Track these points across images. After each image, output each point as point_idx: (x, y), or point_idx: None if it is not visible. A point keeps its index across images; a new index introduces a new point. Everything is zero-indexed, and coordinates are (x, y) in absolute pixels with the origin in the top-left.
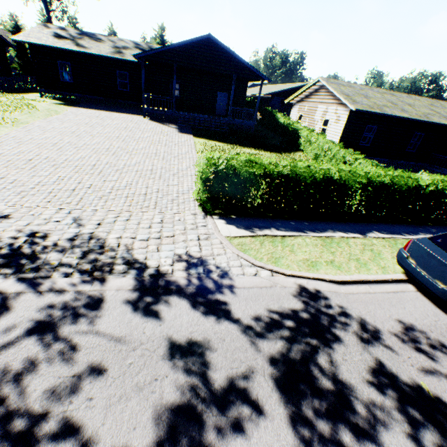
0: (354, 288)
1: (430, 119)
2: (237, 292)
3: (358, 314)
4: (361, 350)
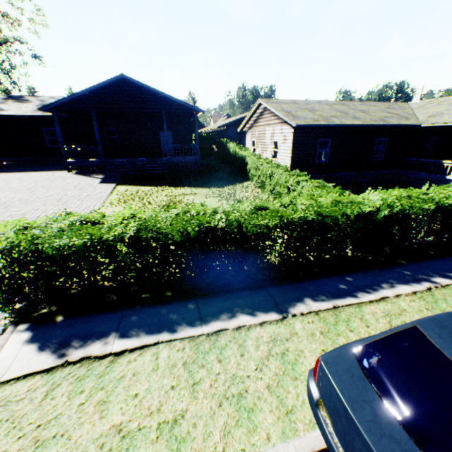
0: None
1: (388, 121)
2: None
3: None
4: None
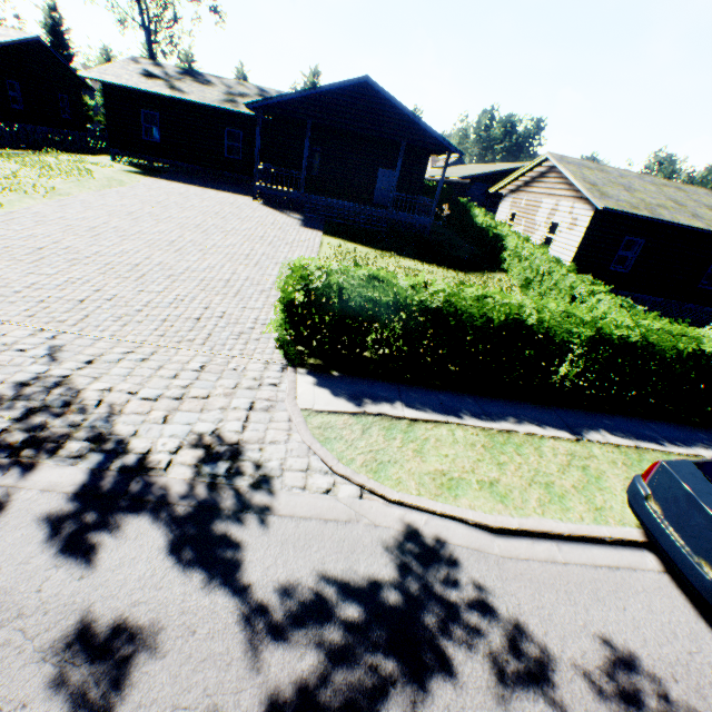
0: (524, 547)
1: None
2: (272, 525)
3: (514, 610)
4: (491, 705)
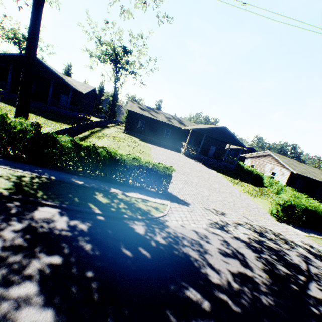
0: None
1: None
2: None
3: None
4: None
